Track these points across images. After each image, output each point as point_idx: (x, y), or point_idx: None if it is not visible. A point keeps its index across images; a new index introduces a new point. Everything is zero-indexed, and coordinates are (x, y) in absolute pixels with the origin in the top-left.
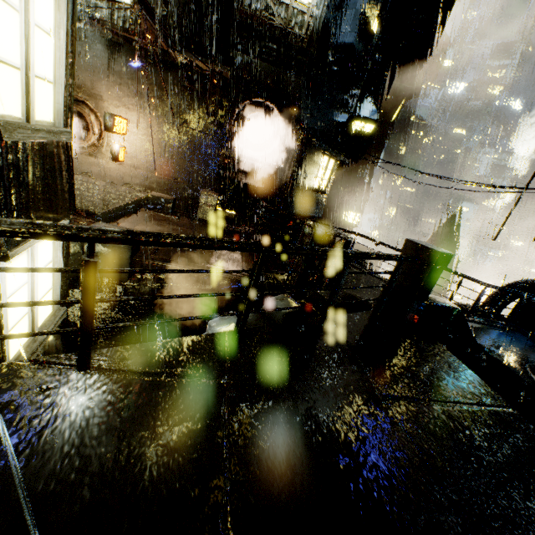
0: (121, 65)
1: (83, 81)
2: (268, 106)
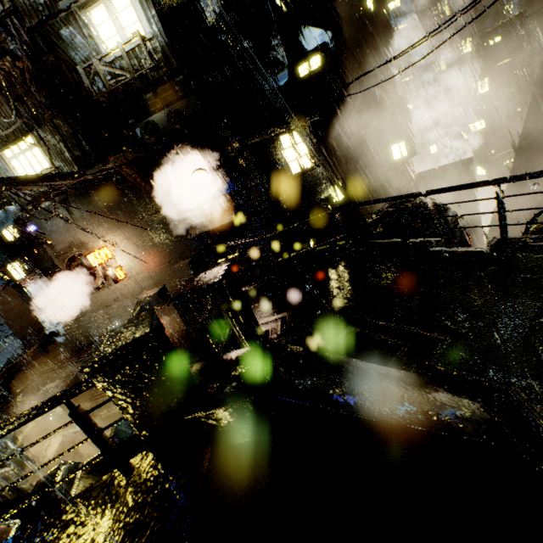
0: (78, 211)
1: (69, 241)
2: (192, 143)
